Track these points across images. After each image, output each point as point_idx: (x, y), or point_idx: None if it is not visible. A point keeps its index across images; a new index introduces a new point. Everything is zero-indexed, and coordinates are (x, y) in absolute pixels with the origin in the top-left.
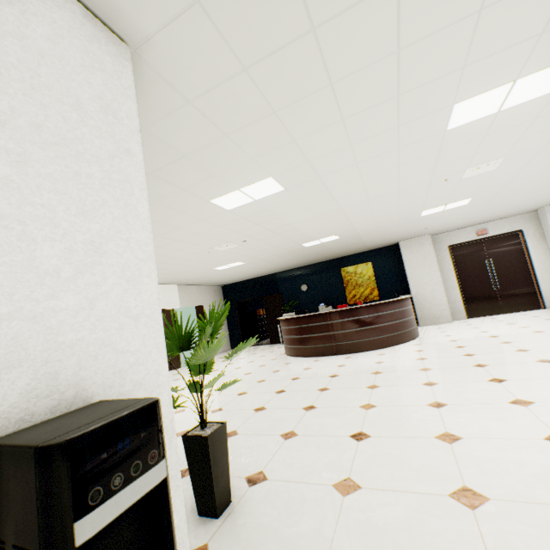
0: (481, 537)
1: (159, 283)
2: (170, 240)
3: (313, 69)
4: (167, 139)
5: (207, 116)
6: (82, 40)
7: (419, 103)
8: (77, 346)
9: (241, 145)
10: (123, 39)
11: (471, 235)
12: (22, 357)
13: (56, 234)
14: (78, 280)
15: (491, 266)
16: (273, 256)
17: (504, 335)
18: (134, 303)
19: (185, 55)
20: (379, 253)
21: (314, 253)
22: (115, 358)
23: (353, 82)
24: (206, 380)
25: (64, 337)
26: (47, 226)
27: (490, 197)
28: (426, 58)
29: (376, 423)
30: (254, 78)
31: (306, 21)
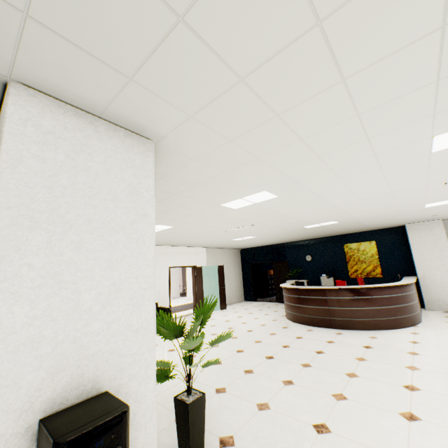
0: None
1: (192, 246)
2: (196, 224)
3: (283, 134)
4: (184, 177)
5: (208, 165)
6: (123, 152)
7: (392, 140)
8: (97, 355)
9: (236, 176)
10: (149, 139)
11: None
12: (66, 365)
13: (93, 285)
14: (102, 312)
15: None
16: (279, 233)
17: None
18: (136, 320)
19: (188, 140)
20: (383, 233)
21: (317, 231)
22: (119, 360)
23: (321, 136)
24: (218, 329)
25: (90, 350)
26: (88, 281)
27: None
28: (389, 115)
29: (341, 418)
30: (238, 144)
31: (270, 113)
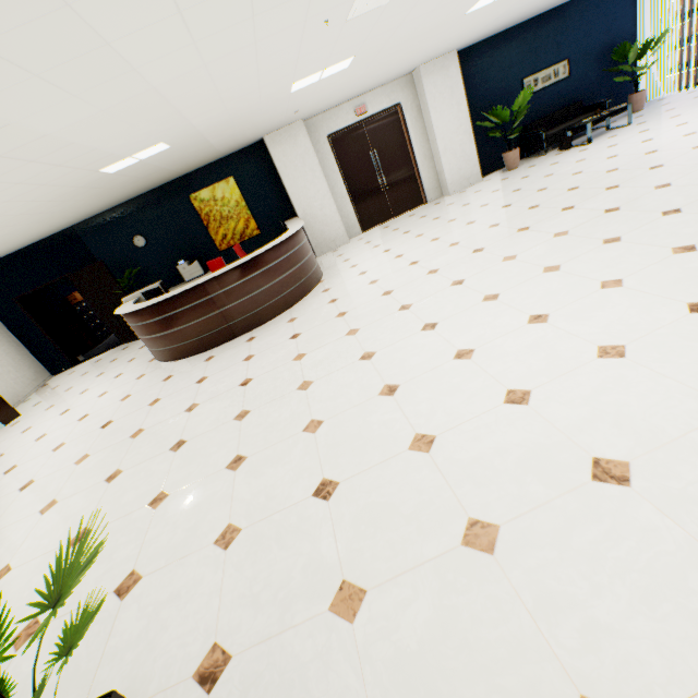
0: (518, 596)
1: None
2: None
3: None
4: None
5: None
6: None
7: None
8: None
9: None
10: None
11: (350, 117)
12: None
13: None
14: None
15: (376, 160)
16: (48, 203)
17: (408, 252)
18: None
19: None
20: (240, 159)
21: (133, 179)
22: None
23: None
24: (30, 470)
25: None
26: None
27: (374, 54)
28: None
29: (336, 454)
30: None
31: None
